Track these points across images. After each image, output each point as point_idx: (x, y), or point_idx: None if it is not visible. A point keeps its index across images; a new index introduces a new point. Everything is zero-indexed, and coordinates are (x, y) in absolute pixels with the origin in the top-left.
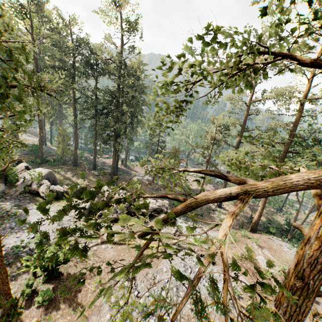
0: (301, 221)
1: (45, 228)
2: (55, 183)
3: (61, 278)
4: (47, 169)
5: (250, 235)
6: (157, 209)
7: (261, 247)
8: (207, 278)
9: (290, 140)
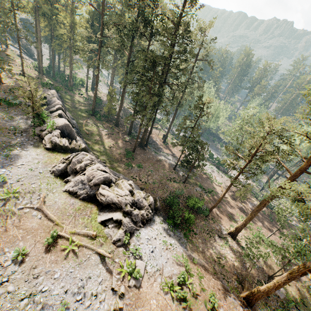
0: None
1: (17, 171)
2: (70, 136)
3: None
4: (64, 121)
5: (226, 306)
6: (117, 203)
7: None
8: None
9: None
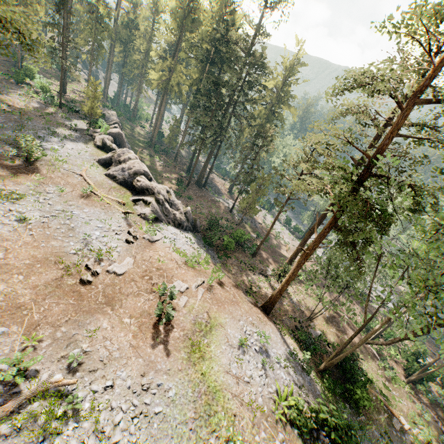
0: (419, 407)
1: (67, 151)
2: (121, 147)
3: (31, 165)
4: (119, 130)
5: (235, 291)
6: (150, 189)
7: (208, 290)
8: (101, 238)
9: (361, 175)
